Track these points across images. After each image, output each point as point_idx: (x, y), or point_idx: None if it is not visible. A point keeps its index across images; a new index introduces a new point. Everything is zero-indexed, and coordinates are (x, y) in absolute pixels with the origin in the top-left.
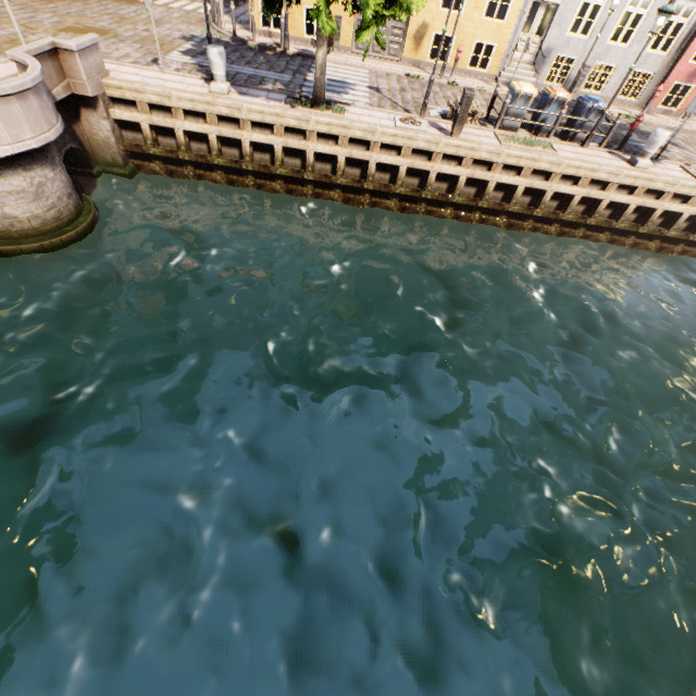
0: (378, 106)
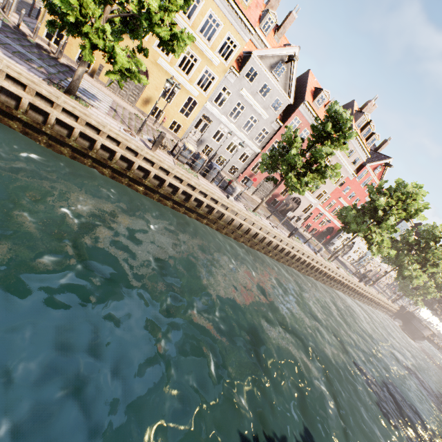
0: (113, 117)
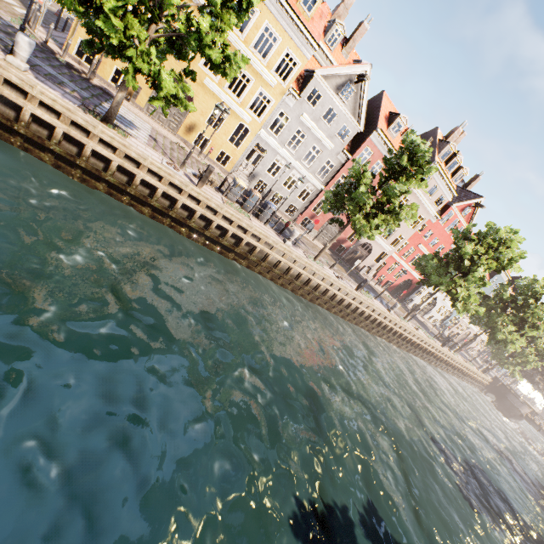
0: (154, 148)
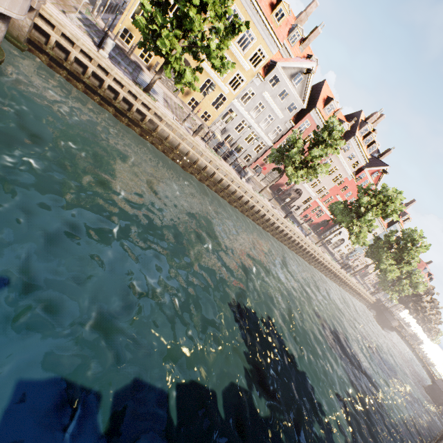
0: (167, 108)
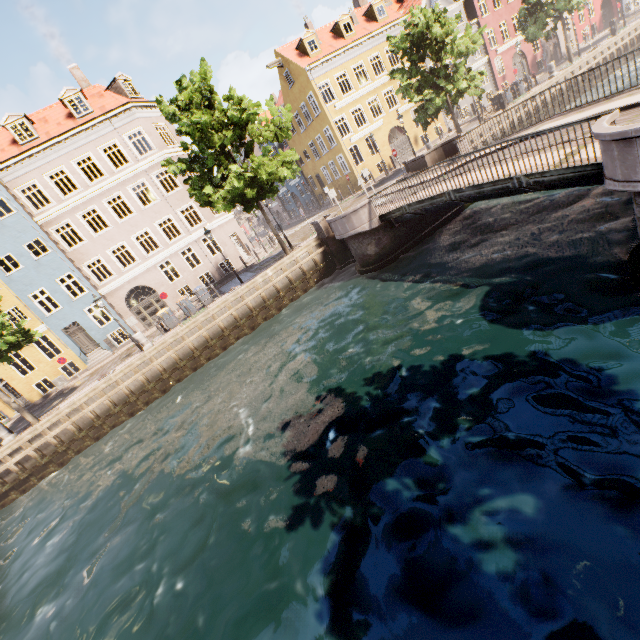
0: None
